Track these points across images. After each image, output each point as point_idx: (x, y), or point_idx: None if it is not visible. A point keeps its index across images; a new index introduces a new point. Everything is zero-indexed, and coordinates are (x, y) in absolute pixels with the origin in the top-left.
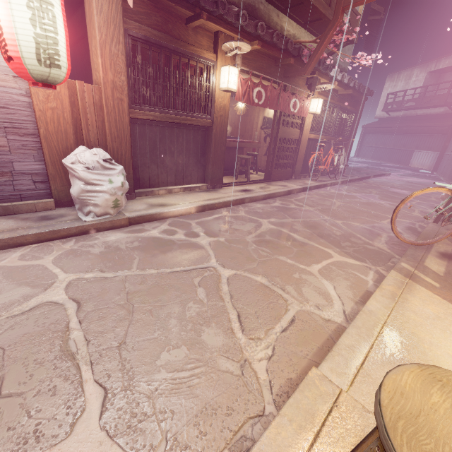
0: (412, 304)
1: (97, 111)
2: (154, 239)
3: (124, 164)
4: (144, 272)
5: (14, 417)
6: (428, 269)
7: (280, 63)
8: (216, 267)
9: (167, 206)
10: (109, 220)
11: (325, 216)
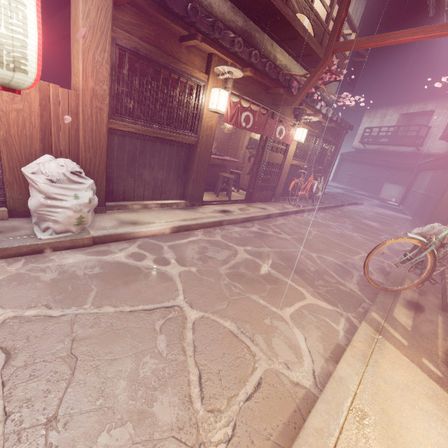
0: (382, 368)
1: (72, 118)
2: (118, 264)
3: (97, 175)
4: (99, 311)
5: None
6: (397, 321)
7: (270, 91)
8: (183, 306)
9: (139, 225)
10: (70, 239)
11: (301, 247)
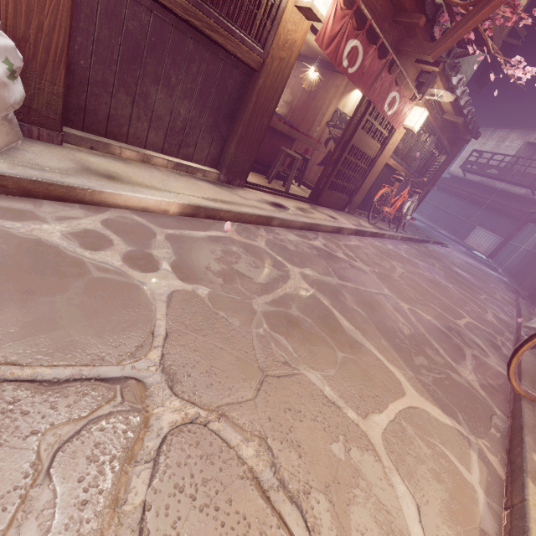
0: None
1: None
2: (36, 246)
3: (44, 55)
4: None
5: None
6: None
7: (402, 19)
8: (150, 382)
9: (120, 183)
10: None
11: (385, 288)
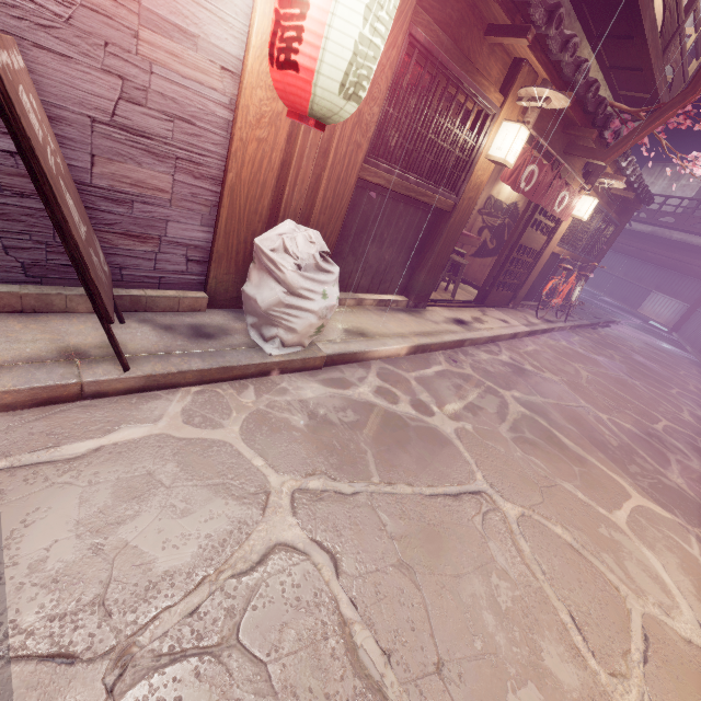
0: None
1: (318, 158)
2: (372, 407)
3: None
4: (395, 490)
5: None
6: None
7: (573, 132)
8: (490, 493)
9: (371, 339)
10: (302, 358)
11: (580, 399)
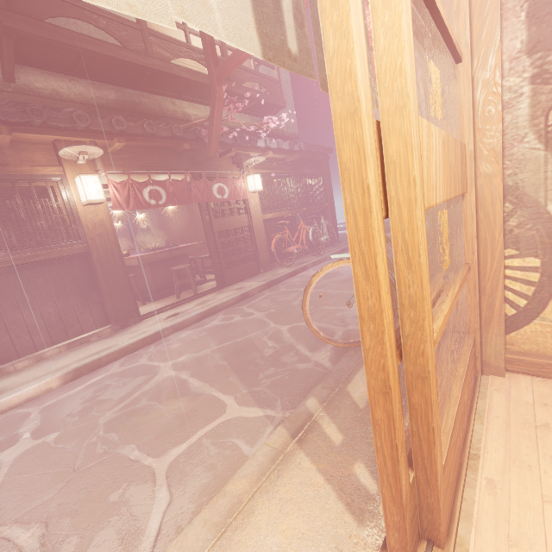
0: (252, 527)
1: None
2: None
3: None
4: None
5: None
6: (346, 399)
7: (177, 152)
8: None
9: (1, 394)
10: None
11: (271, 323)
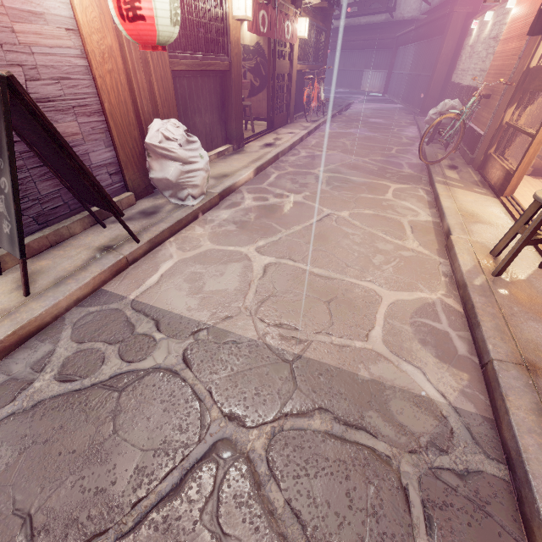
0: (460, 198)
1: (143, 68)
2: (258, 207)
3: None
4: (294, 230)
5: (349, 303)
6: (451, 178)
7: None
8: (333, 213)
9: (232, 176)
10: (208, 200)
11: (352, 157)
